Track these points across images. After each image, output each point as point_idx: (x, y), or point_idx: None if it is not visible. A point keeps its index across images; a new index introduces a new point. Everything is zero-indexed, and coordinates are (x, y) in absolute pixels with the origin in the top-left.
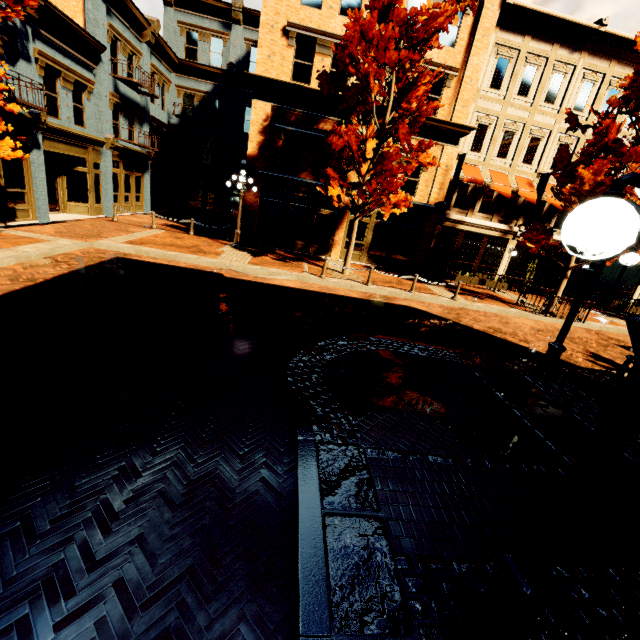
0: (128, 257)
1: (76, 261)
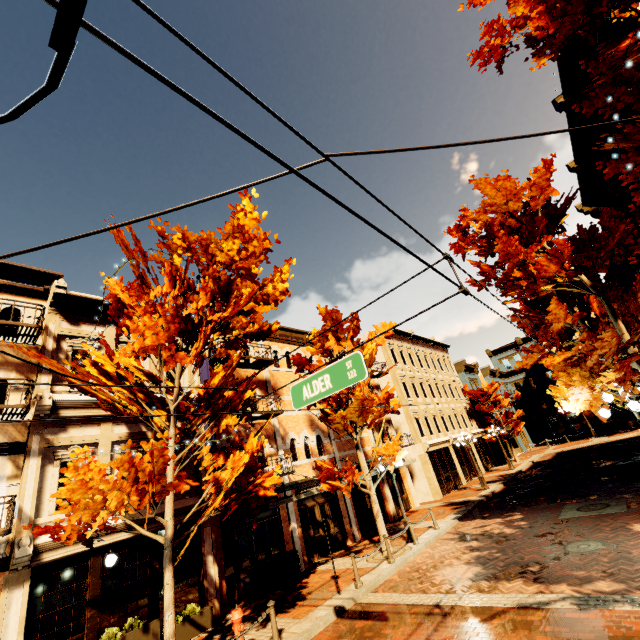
0: (560, 451)
1: (549, 455)
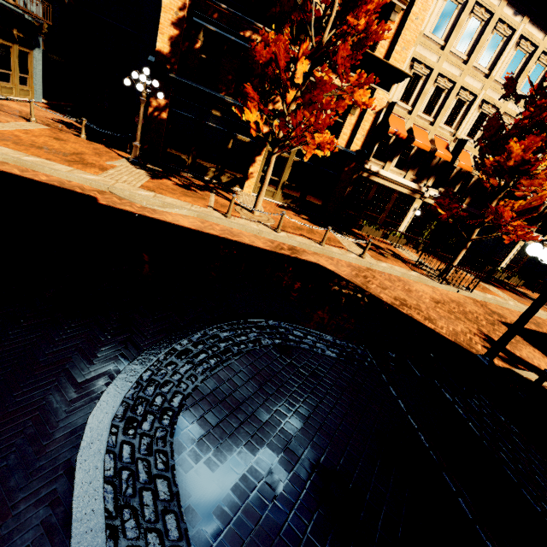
0: None
1: None
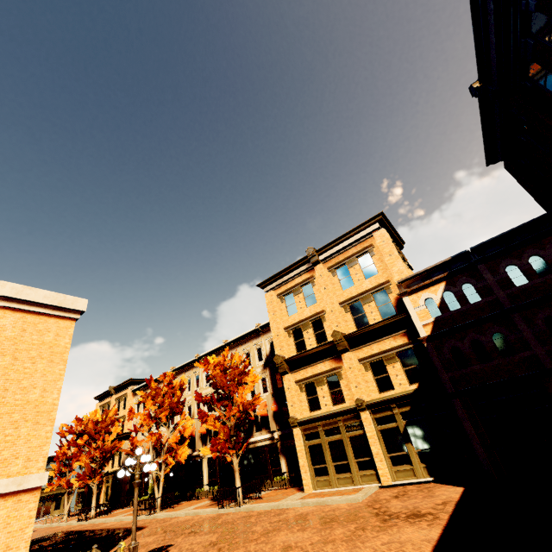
0: None
1: None
